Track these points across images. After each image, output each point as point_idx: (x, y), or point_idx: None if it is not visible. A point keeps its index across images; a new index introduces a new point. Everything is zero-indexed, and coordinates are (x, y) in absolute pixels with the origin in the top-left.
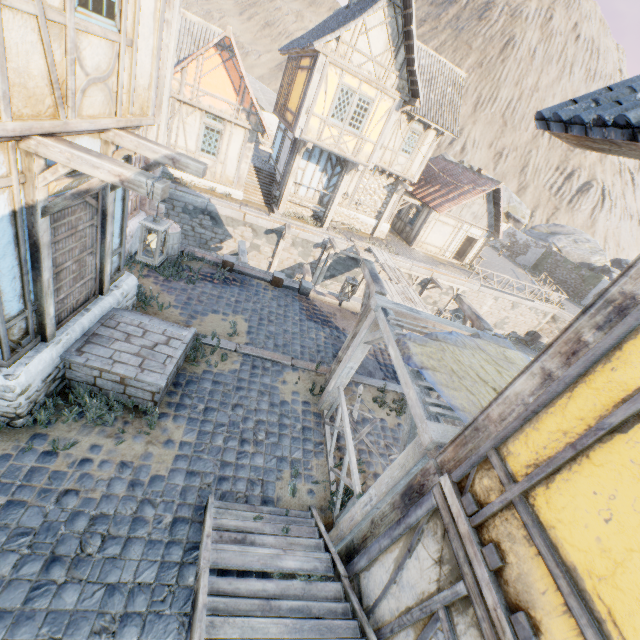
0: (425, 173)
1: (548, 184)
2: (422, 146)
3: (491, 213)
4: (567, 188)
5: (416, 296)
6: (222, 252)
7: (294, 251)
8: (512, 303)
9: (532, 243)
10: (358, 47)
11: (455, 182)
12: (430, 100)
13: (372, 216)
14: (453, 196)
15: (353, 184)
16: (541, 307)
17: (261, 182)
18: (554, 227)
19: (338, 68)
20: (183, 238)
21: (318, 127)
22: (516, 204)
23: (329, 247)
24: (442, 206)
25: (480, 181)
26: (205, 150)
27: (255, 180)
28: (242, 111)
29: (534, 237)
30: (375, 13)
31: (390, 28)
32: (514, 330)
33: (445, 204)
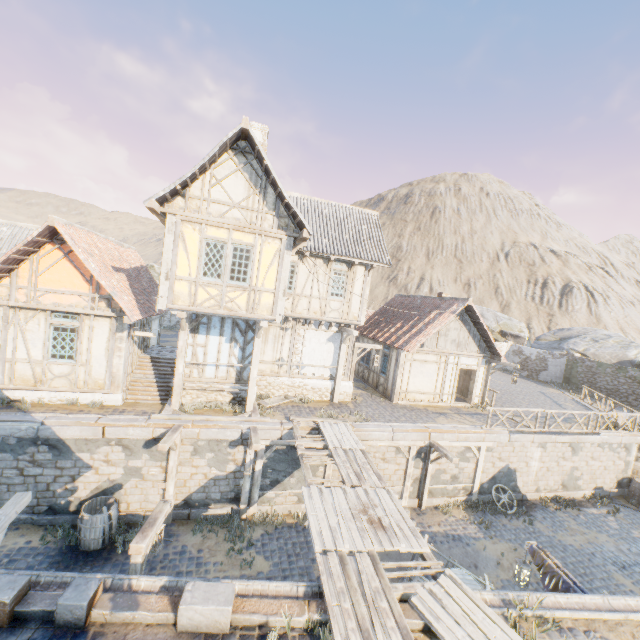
0: (384, 314)
1: (528, 296)
2: (354, 284)
3: (476, 335)
4: (549, 295)
5: (393, 506)
6: (78, 495)
7: (200, 461)
8: (569, 445)
9: (546, 355)
10: (213, 198)
11: (417, 313)
12: (345, 239)
13: (325, 377)
14: (419, 328)
15: (286, 346)
16: (614, 439)
17: (159, 373)
18: (560, 332)
19: (195, 223)
20: (6, 490)
21: (188, 290)
22: (505, 320)
23: (250, 441)
24: (409, 342)
25: (444, 304)
26: (58, 355)
27: (151, 373)
28: (100, 299)
29: (545, 348)
30: (223, 164)
31: (247, 173)
32: (596, 484)
33: (412, 339)
